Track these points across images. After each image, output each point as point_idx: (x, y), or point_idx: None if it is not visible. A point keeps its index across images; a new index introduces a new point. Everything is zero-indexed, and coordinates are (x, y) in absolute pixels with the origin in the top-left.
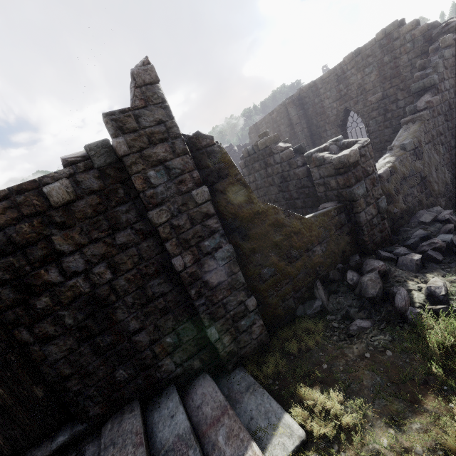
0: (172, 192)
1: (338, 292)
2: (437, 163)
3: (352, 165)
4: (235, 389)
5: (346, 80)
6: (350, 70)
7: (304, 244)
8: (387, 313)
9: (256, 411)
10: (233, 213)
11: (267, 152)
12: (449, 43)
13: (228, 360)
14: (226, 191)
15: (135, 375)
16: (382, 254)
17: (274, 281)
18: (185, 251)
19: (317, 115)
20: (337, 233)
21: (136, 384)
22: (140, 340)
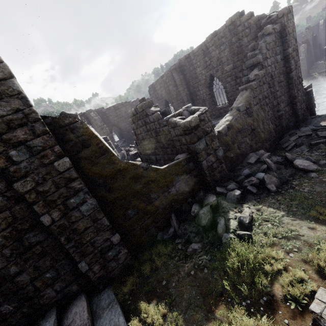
0: (35, 165)
1: (186, 220)
2: (263, 118)
3: (194, 128)
4: (101, 305)
5: (209, 54)
6: (211, 47)
7: (161, 188)
8: (212, 237)
9: (108, 325)
10: (97, 173)
11: (144, 113)
12: (269, 31)
13: (99, 282)
14: (90, 157)
15: (20, 306)
16: (217, 190)
17: (137, 218)
18: (52, 210)
19: (192, 79)
20: (187, 176)
21: (21, 312)
22: (21, 279)
